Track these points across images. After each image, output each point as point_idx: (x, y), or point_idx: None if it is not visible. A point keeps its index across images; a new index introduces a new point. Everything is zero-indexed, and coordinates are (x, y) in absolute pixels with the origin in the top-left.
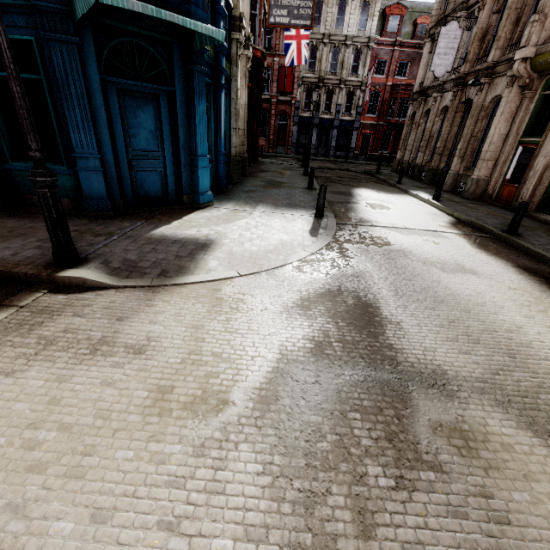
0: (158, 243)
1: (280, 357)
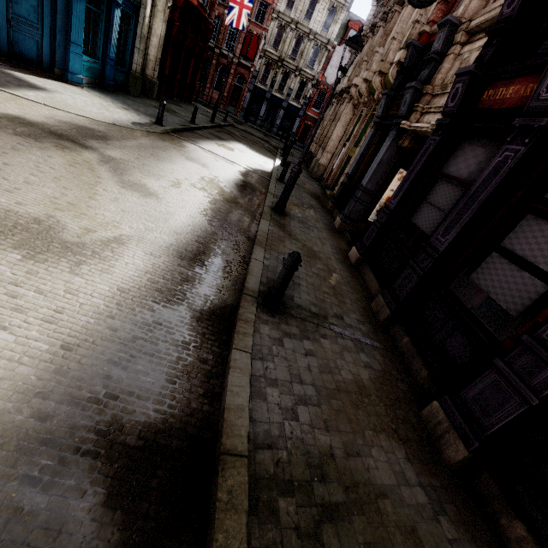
0: (2, 73)
1: (16, 115)
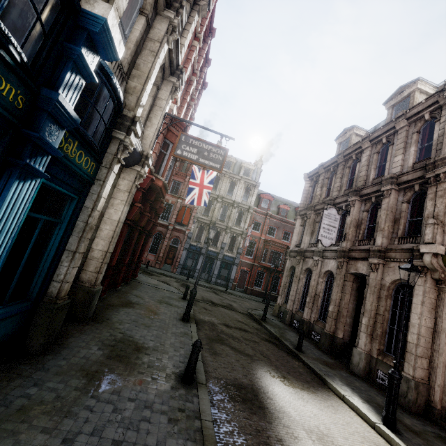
0: None
1: None
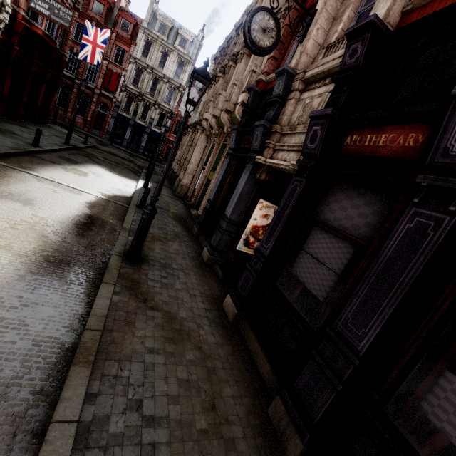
0: None
1: None
